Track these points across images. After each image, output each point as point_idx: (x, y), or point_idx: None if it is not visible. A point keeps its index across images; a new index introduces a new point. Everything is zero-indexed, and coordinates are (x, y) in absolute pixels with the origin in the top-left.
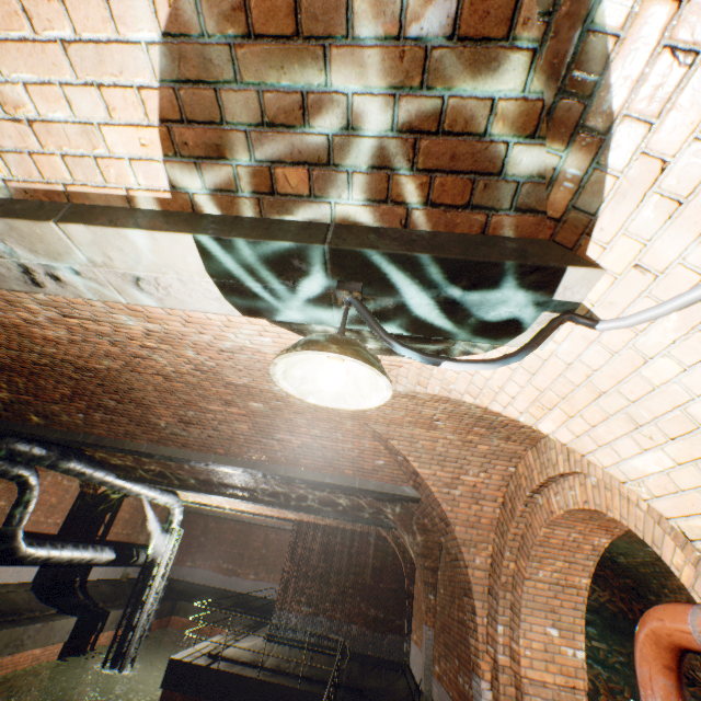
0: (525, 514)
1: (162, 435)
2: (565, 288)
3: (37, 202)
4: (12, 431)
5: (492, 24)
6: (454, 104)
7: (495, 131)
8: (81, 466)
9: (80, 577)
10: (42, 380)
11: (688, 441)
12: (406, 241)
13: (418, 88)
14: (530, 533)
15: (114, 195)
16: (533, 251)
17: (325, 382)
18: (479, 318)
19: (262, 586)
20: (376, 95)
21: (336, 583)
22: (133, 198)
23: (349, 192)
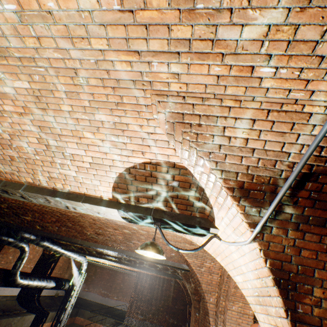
0: (227, 281)
1: (87, 237)
2: (212, 230)
3: (76, 194)
4: (27, 231)
5: (186, 186)
6: (180, 194)
7: (190, 199)
8: (48, 243)
9: (37, 294)
10: (46, 215)
11: (243, 275)
12: (171, 216)
13: (172, 191)
14: (229, 290)
15: (97, 195)
16: (203, 222)
17: (149, 254)
18: (192, 232)
19: (120, 303)
20: (163, 191)
21: (155, 304)
22: (102, 197)
23: (157, 203)
